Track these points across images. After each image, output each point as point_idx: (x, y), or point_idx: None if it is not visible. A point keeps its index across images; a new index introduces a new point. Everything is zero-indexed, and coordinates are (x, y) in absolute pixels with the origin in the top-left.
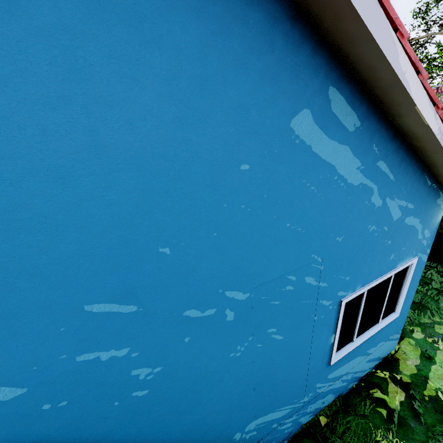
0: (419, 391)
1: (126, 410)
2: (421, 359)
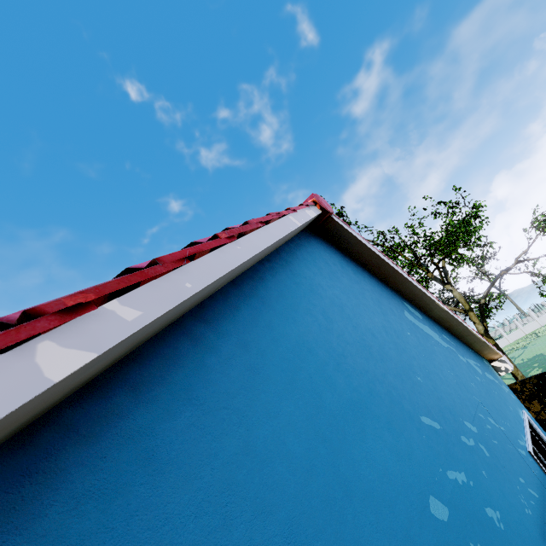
0: None
1: None
2: None
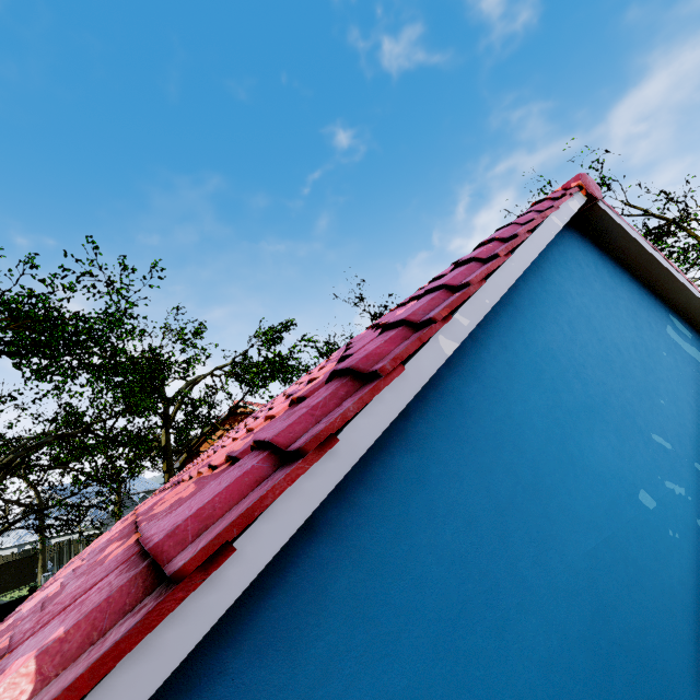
0: None
1: None
2: None
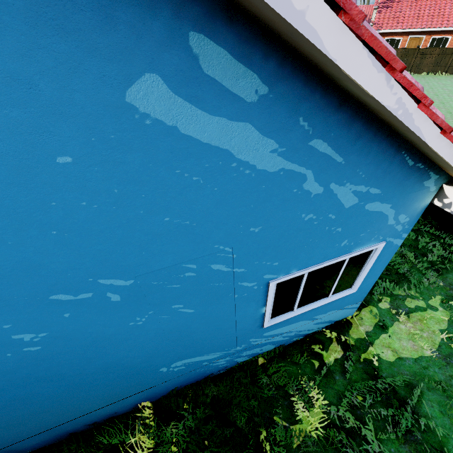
0: (357, 353)
1: (23, 358)
2: (374, 327)
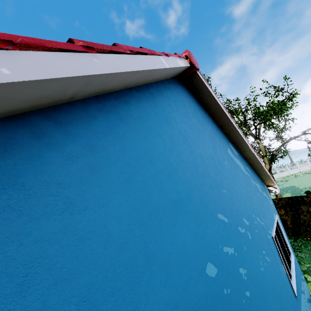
0: None
1: None
2: None
